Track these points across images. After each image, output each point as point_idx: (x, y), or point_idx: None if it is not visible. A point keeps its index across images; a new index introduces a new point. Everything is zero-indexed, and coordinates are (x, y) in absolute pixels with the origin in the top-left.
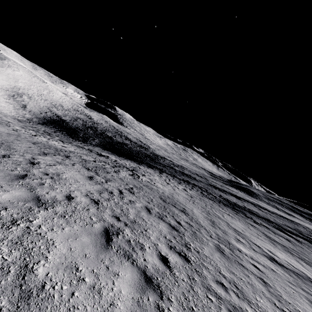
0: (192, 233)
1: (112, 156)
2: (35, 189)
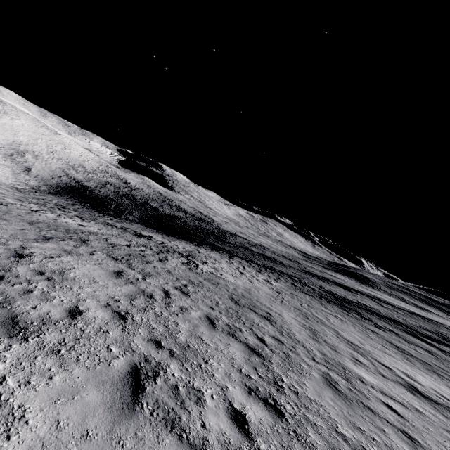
0: (284, 357)
1: (158, 236)
2: (13, 303)
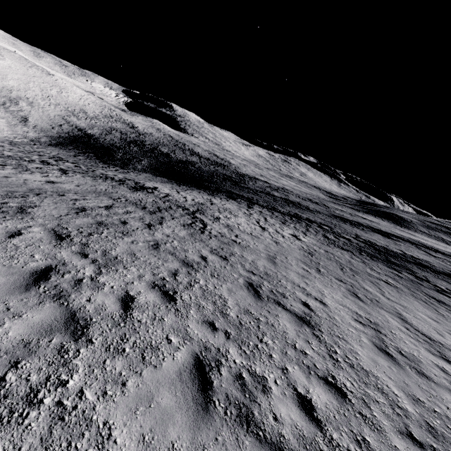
0: None
1: (167, 186)
2: None
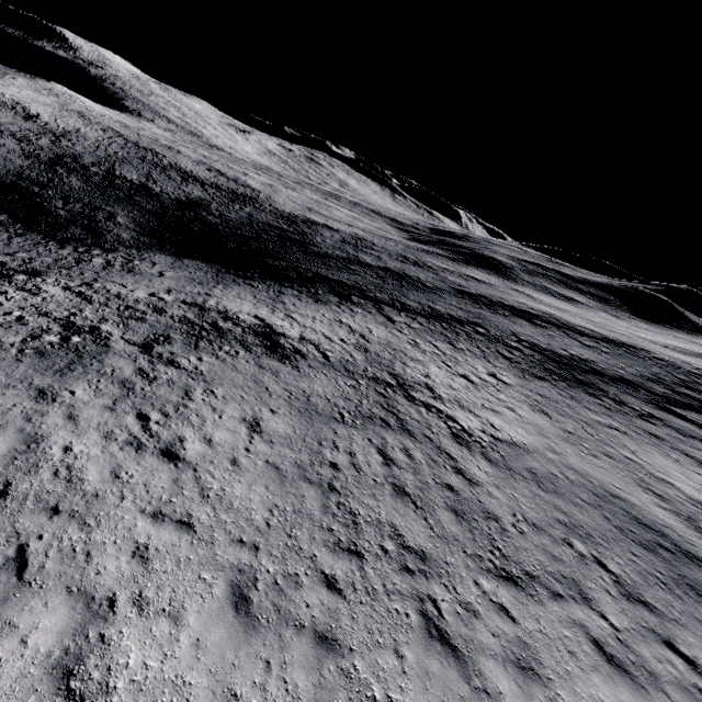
0: None
1: (248, 298)
2: None
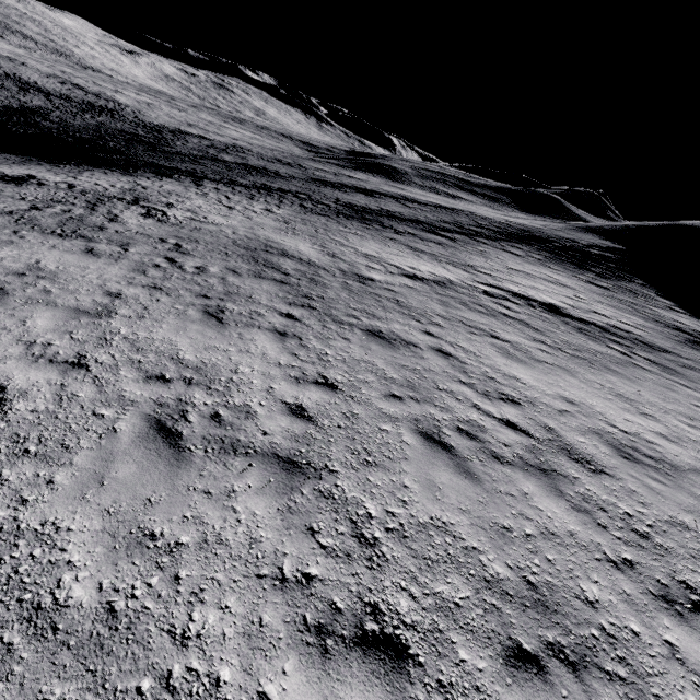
0: (309, 281)
1: (38, 170)
2: (56, 302)
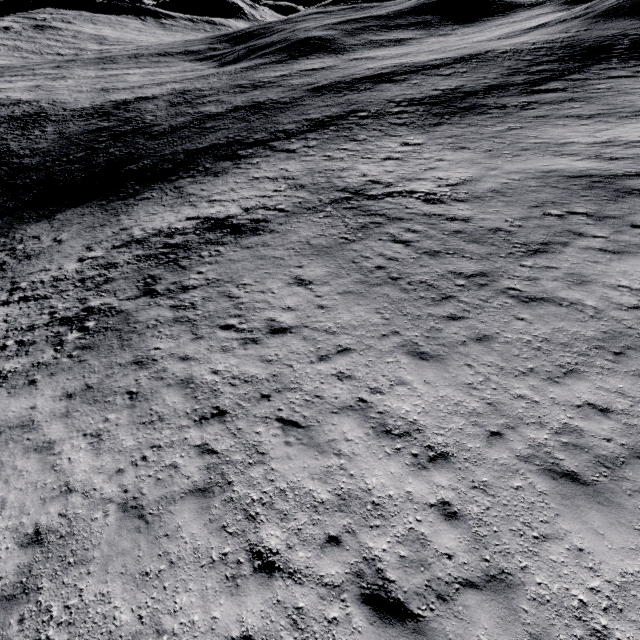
0: None
1: (160, 210)
2: None
